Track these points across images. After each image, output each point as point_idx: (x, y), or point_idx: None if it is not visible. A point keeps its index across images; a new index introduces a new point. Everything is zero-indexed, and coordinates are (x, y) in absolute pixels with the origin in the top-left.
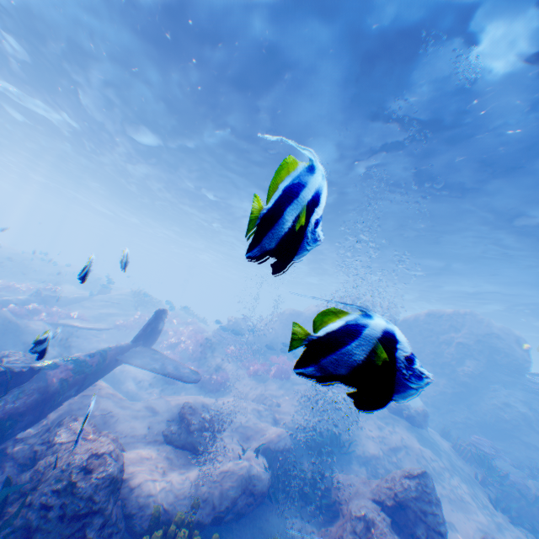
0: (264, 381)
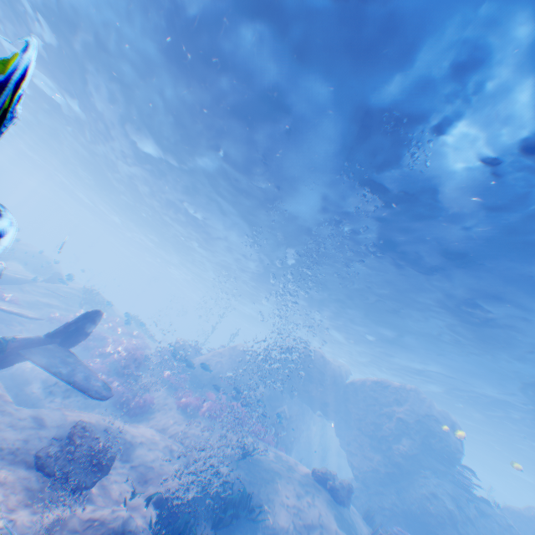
0: (191, 417)
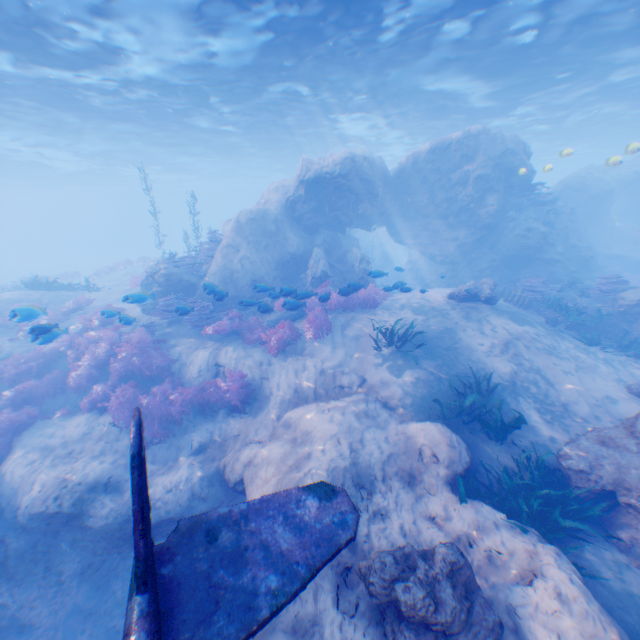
0: (303, 351)
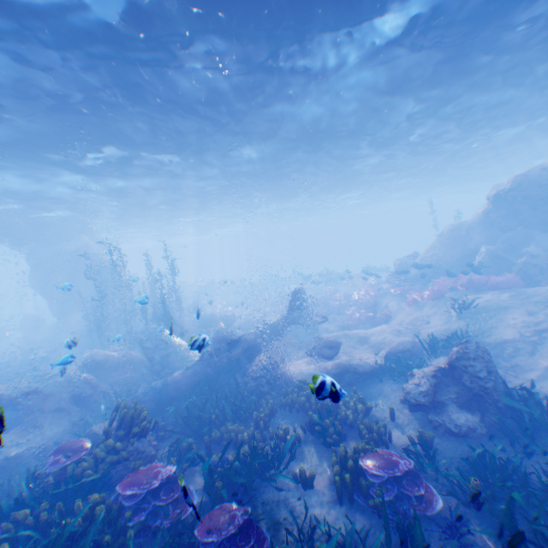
0: (419, 306)
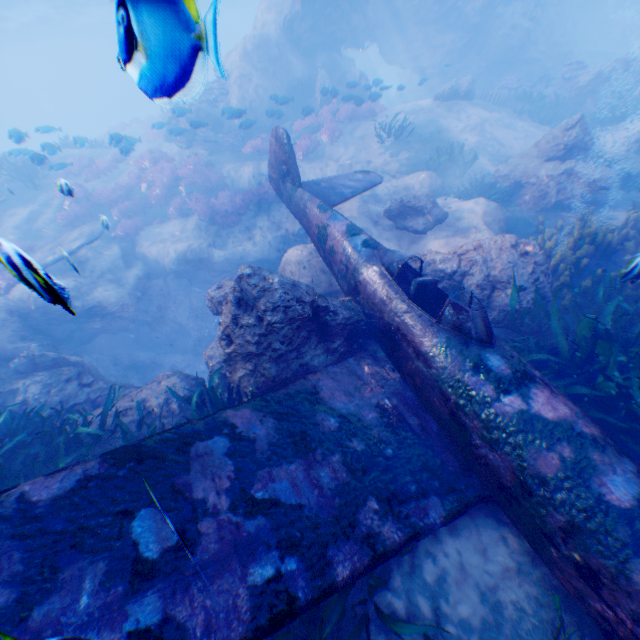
0: (323, 156)
